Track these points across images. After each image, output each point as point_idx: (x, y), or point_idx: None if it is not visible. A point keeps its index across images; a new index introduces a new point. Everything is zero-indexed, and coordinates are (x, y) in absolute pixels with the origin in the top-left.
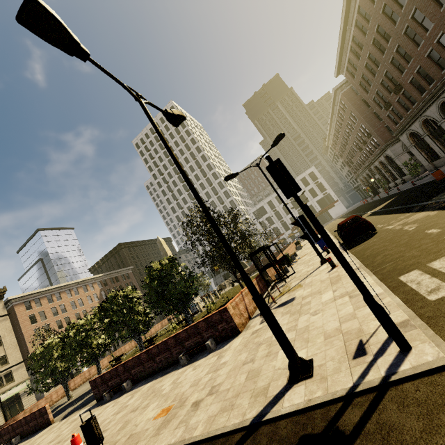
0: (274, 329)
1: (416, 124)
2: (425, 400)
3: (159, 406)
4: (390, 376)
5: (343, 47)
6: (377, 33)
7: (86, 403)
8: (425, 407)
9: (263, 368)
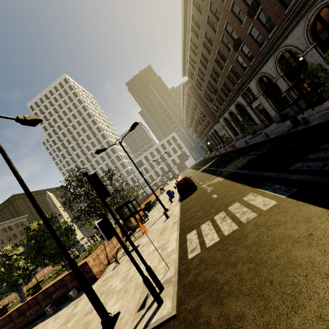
0: (90, 299)
1: (226, 113)
2: None
3: None
4: None
5: (185, 60)
6: (202, 56)
7: None
8: None
9: (93, 321)
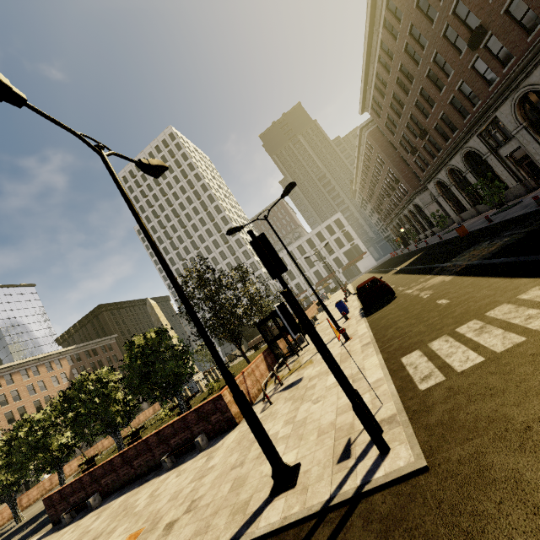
0: (256, 433)
1: (442, 172)
2: (388, 514)
3: (127, 530)
4: (364, 486)
5: (367, 83)
6: (401, 72)
7: (39, 528)
8: (385, 523)
9: (250, 475)
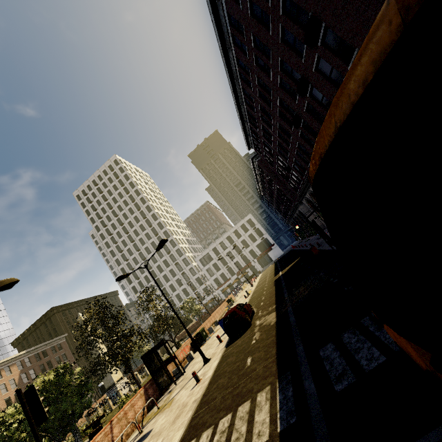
0: None
1: (307, 194)
2: None
3: None
4: None
5: (247, 132)
6: (264, 130)
7: None
8: None
9: None
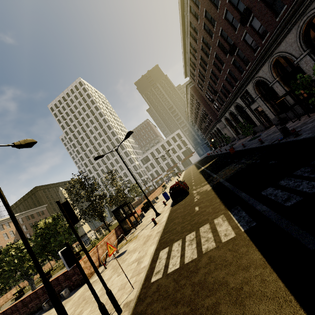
0: (59, 314)
1: (227, 113)
2: None
3: None
4: None
5: (186, 62)
6: (201, 59)
7: None
8: None
9: None
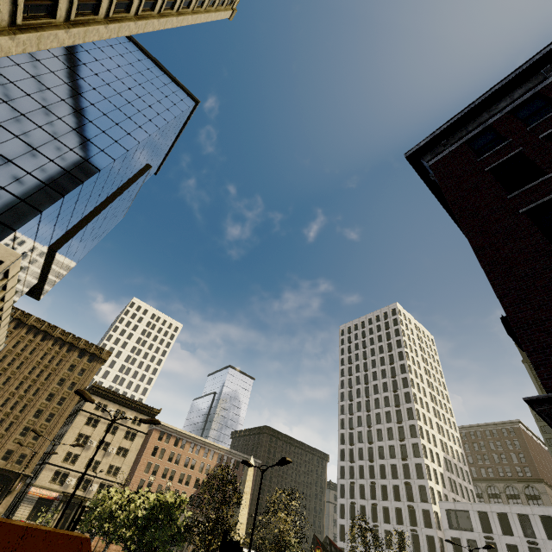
0: None
1: None
2: None
3: None
4: None
5: None
6: None
7: None
8: None
9: None
